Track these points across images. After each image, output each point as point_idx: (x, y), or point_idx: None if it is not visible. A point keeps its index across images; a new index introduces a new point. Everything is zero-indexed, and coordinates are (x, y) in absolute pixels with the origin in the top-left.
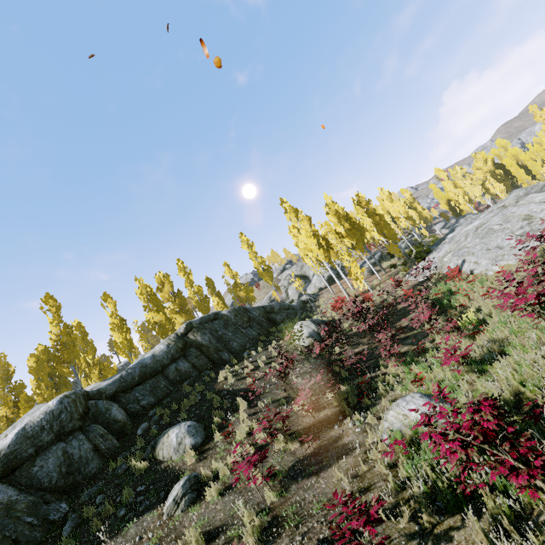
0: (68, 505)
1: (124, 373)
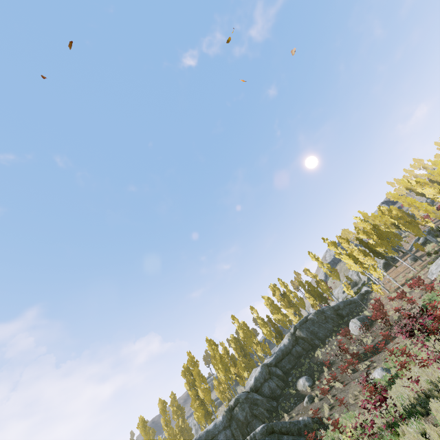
0: (276, 402)
1: (276, 354)
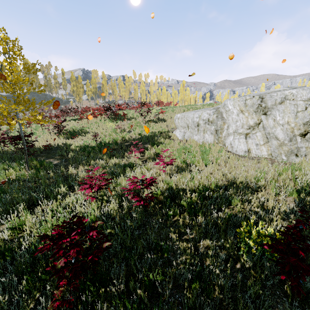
0: None
1: (9, 94)
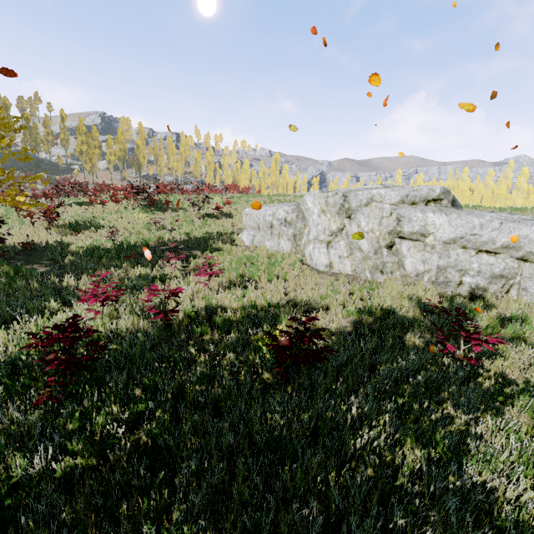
0: None
1: None
